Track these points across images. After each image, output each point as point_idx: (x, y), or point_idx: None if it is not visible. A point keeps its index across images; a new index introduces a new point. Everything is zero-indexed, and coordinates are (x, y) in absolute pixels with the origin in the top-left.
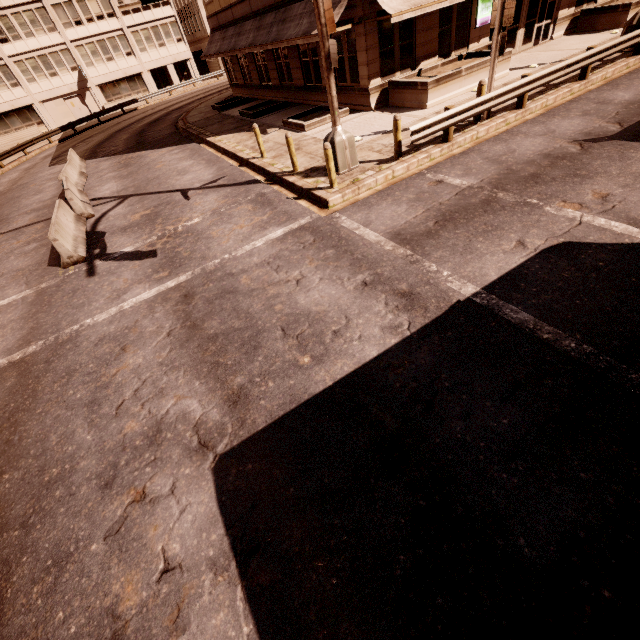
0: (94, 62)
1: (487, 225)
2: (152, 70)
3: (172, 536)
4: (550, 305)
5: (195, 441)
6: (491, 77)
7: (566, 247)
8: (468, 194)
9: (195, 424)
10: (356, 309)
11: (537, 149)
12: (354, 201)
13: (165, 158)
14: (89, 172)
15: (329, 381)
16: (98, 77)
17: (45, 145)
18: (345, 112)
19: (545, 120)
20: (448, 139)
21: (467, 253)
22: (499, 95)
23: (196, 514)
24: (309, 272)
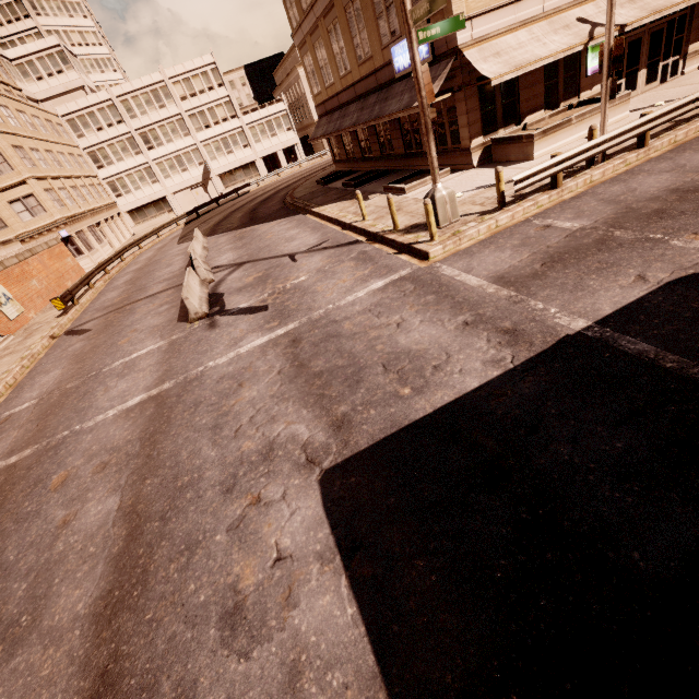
0: (217, 156)
1: (601, 263)
2: (264, 157)
3: (284, 532)
4: (675, 335)
5: (303, 458)
6: (603, 121)
7: (696, 278)
8: (579, 235)
9: (303, 444)
10: (457, 346)
11: (663, 185)
12: (455, 251)
13: (274, 229)
14: (210, 246)
15: (429, 409)
16: (219, 168)
17: (174, 228)
18: (446, 172)
19: (673, 156)
20: (557, 185)
21: (577, 290)
22: (614, 137)
23: (304, 516)
24: (409, 316)
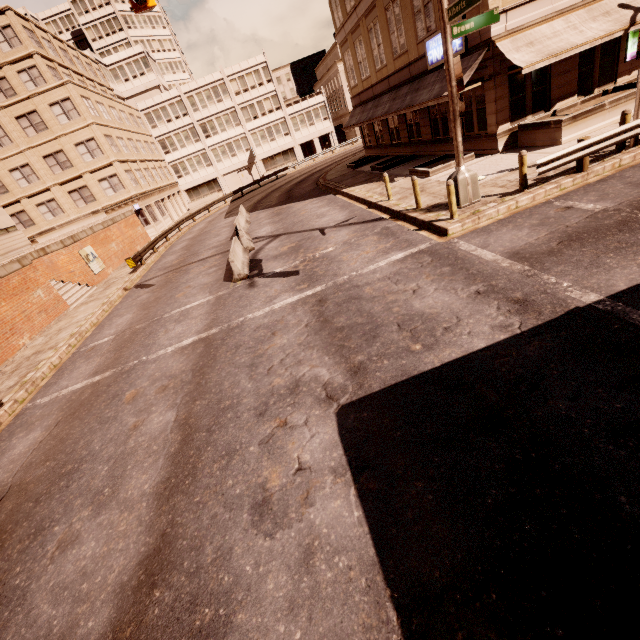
0: (261, 143)
1: (621, 243)
2: (301, 144)
3: (304, 450)
4: None
5: (323, 394)
6: (638, 105)
7: None
8: (601, 216)
9: (324, 384)
10: (467, 312)
11: None
12: (473, 229)
13: (307, 207)
14: (251, 220)
15: (437, 363)
16: (263, 154)
17: (222, 205)
18: (470, 157)
19: None
20: (582, 169)
21: (593, 267)
22: None
23: (322, 439)
24: (425, 284)
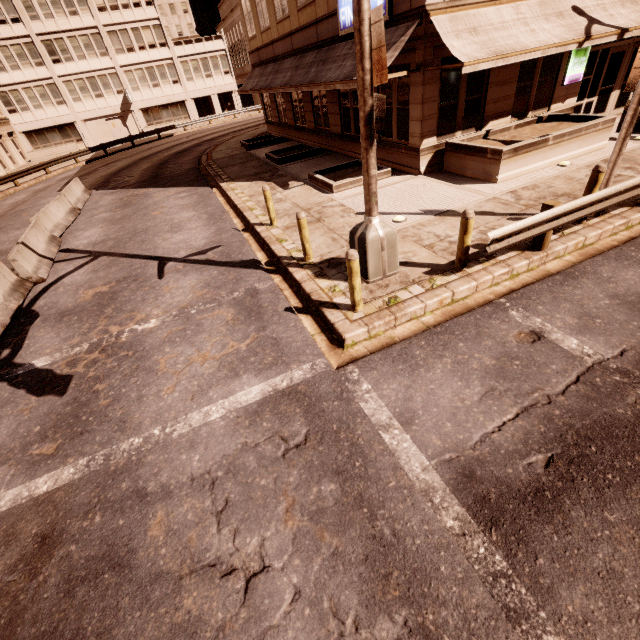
0: (140, 87)
1: None
2: (197, 98)
3: None
4: None
5: None
6: (614, 161)
7: None
8: (603, 386)
9: None
10: None
11: None
12: (386, 341)
13: (168, 202)
14: (86, 207)
15: None
16: (142, 101)
17: (71, 164)
18: (386, 173)
19: None
20: (541, 247)
21: None
22: (627, 189)
23: None
24: (277, 553)
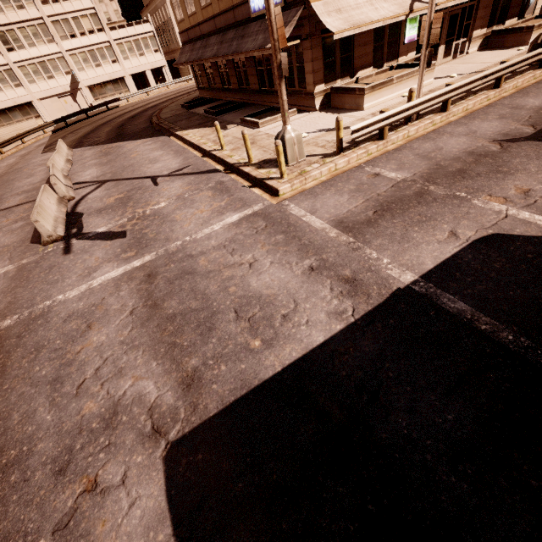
0: (85, 68)
1: (421, 216)
2: (133, 75)
3: (119, 534)
4: (485, 295)
5: (149, 426)
6: (420, 85)
7: (495, 238)
8: (403, 186)
9: (150, 407)
10: (303, 293)
11: (462, 147)
12: (301, 190)
13: (139, 148)
14: (74, 159)
15: (278, 366)
16: (88, 80)
17: (40, 135)
18: (294, 112)
19: (467, 122)
20: (383, 137)
21: (404, 242)
22: (427, 100)
23: (145, 509)
24: (261, 256)
